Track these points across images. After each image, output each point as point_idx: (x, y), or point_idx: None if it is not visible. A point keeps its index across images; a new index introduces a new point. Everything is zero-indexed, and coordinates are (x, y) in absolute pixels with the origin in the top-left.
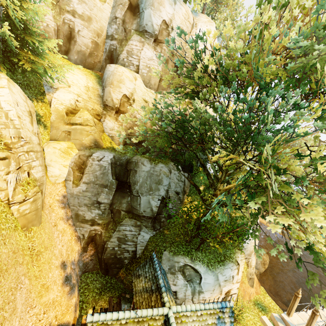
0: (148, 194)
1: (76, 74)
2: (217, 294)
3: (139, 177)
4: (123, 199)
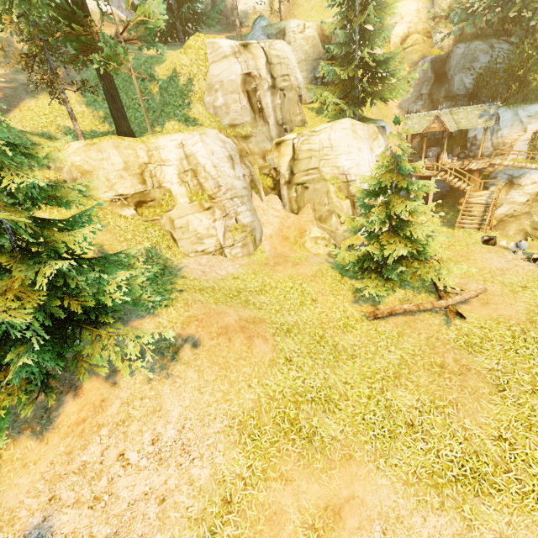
0: (461, 72)
1: (408, 4)
2: (519, 131)
3: (453, 61)
4: (441, 89)
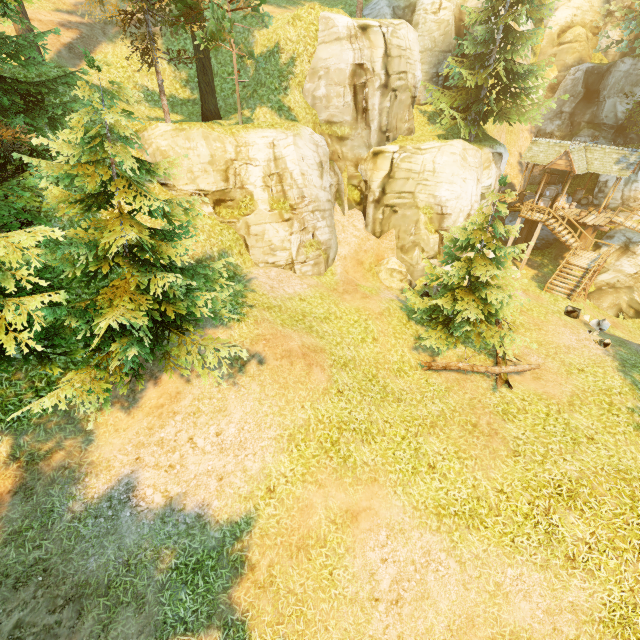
0: (617, 96)
1: None
2: None
3: (612, 78)
4: (587, 111)
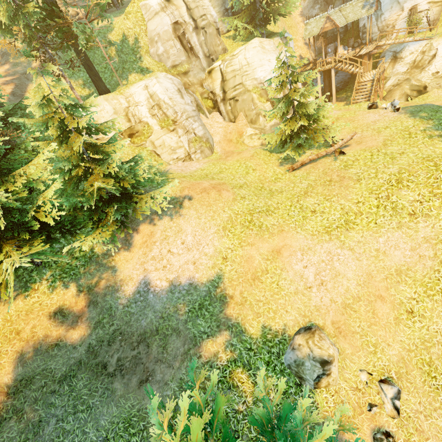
0: None
1: None
2: (397, 11)
3: None
4: None
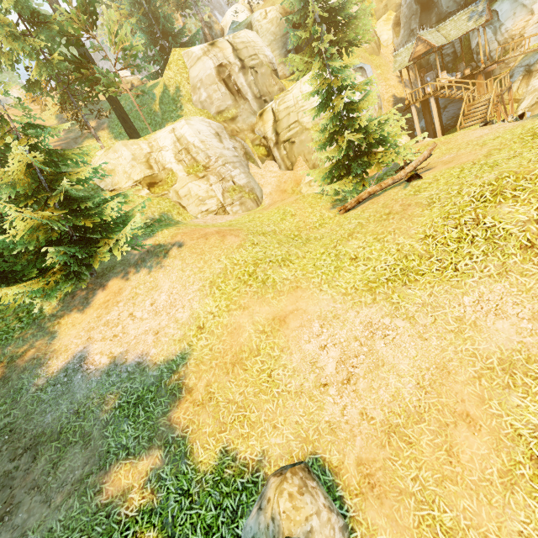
0: None
1: None
2: (524, 16)
3: None
4: (431, 16)
